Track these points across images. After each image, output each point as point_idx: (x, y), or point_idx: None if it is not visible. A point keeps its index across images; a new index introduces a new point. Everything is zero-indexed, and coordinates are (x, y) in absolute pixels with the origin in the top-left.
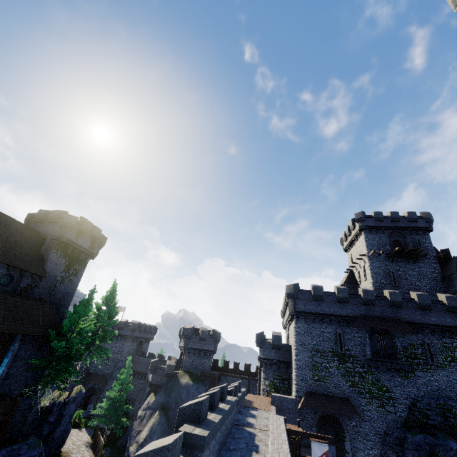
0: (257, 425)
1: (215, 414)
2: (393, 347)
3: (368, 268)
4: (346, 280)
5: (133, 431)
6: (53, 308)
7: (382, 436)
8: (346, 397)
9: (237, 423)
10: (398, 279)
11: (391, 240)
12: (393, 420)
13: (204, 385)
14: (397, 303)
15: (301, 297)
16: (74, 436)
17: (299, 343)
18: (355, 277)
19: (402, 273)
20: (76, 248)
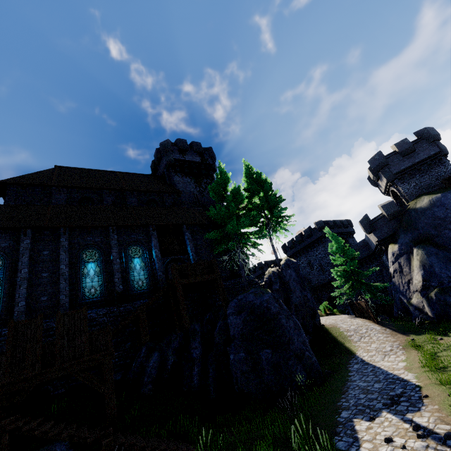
0: None
1: None
2: None
3: None
4: None
5: (399, 287)
6: None
7: None
8: None
9: None
10: None
11: None
12: None
13: None
14: None
15: None
16: (332, 318)
17: None
18: None
19: None
20: (189, 165)
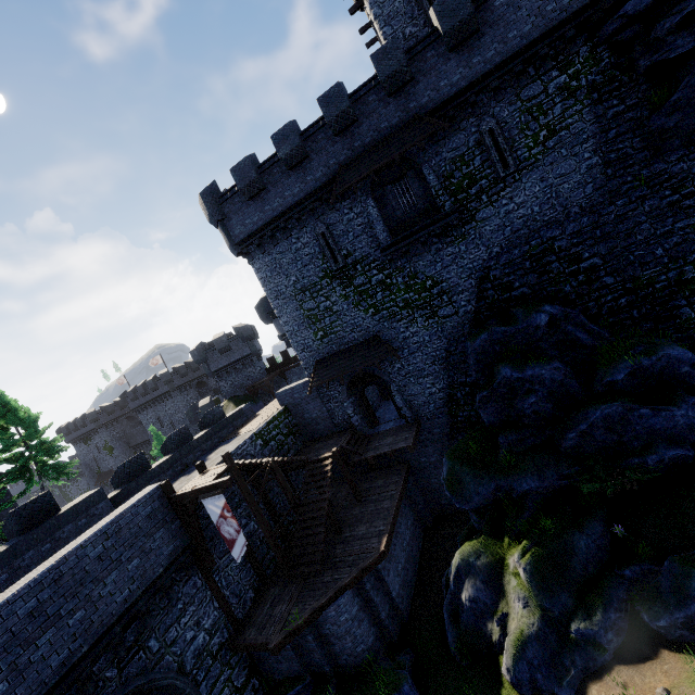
0: None
1: None
2: (427, 191)
3: (371, 18)
4: None
5: None
6: None
7: (444, 360)
8: (374, 335)
9: None
10: None
11: None
12: (456, 327)
13: (259, 402)
14: (397, 76)
15: (230, 210)
16: None
17: (272, 296)
18: None
19: None
20: None
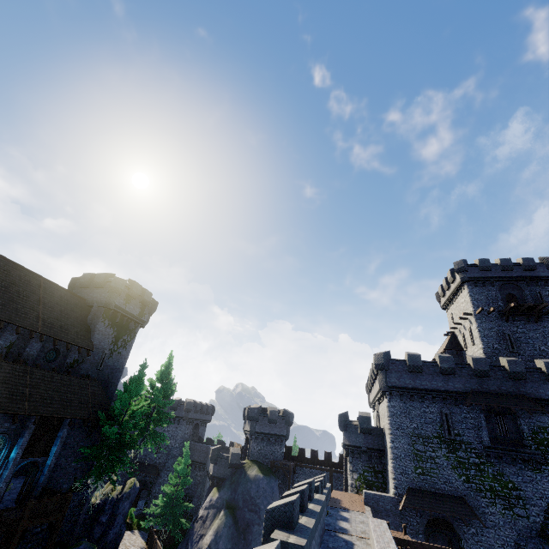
0: (353, 532)
1: (306, 517)
2: (517, 431)
3: (476, 329)
4: (448, 346)
5: (194, 535)
6: (102, 386)
7: (512, 548)
8: (460, 496)
9: (328, 528)
10: (516, 343)
11: (503, 294)
12: (526, 527)
13: (277, 479)
14: (519, 375)
15: (394, 368)
16: (127, 540)
17: (395, 426)
18: (459, 341)
19: (521, 336)
20: (124, 315)
